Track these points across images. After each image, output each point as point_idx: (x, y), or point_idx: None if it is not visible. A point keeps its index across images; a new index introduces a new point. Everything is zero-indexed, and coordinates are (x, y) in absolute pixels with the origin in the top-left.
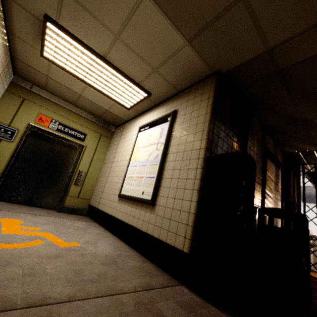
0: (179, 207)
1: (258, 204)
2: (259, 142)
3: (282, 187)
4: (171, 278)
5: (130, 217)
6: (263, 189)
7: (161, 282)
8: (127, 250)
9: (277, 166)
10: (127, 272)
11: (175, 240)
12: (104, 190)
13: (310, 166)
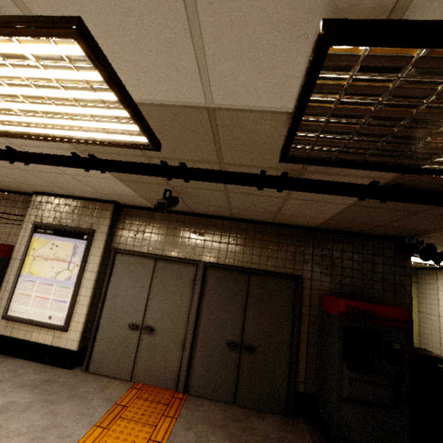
0: None
1: None
2: None
3: None
4: None
5: None
6: None
7: None
8: None
9: None
10: None
11: None
12: (442, 348)
13: None
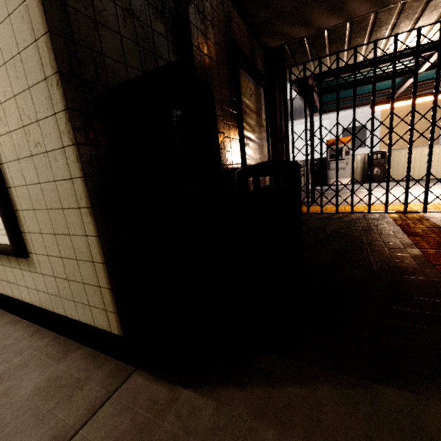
0: (70, 253)
1: (236, 161)
2: (220, 31)
3: (267, 117)
4: (116, 364)
5: (3, 284)
6: (241, 133)
7: (90, 399)
8: (28, 344)
9: (257, 80)
10: (3, 435)
11: (92, 316)
12: None
13: (299, 68)
